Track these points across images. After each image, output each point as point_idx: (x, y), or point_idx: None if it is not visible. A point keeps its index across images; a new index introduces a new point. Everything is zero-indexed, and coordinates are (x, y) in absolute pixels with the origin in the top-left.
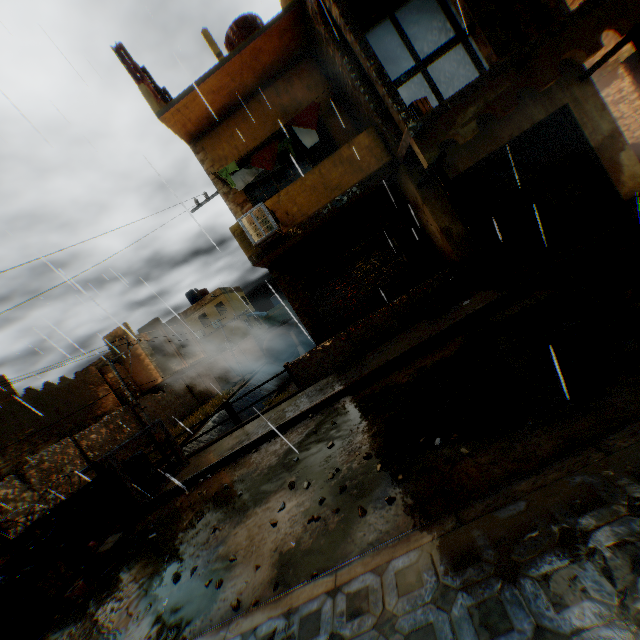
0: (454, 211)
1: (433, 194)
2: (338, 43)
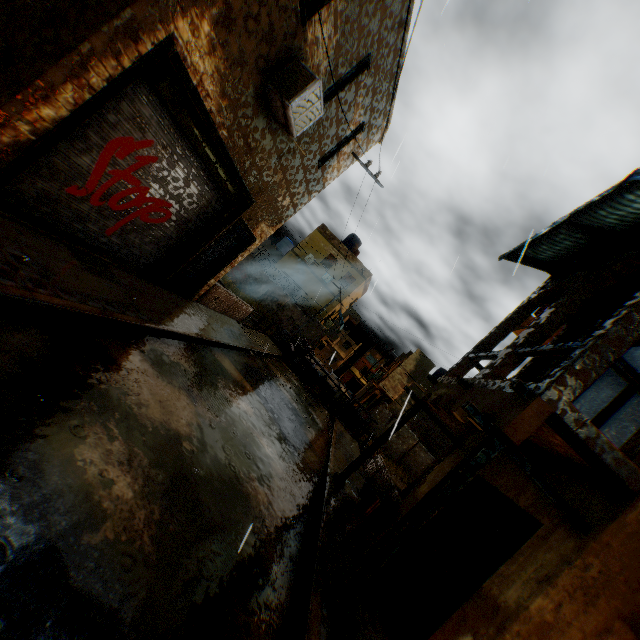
0: (437, 478)
1: (453, 457)
2: (555, 337)
